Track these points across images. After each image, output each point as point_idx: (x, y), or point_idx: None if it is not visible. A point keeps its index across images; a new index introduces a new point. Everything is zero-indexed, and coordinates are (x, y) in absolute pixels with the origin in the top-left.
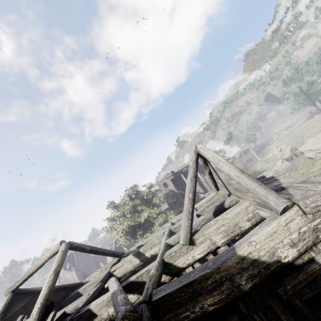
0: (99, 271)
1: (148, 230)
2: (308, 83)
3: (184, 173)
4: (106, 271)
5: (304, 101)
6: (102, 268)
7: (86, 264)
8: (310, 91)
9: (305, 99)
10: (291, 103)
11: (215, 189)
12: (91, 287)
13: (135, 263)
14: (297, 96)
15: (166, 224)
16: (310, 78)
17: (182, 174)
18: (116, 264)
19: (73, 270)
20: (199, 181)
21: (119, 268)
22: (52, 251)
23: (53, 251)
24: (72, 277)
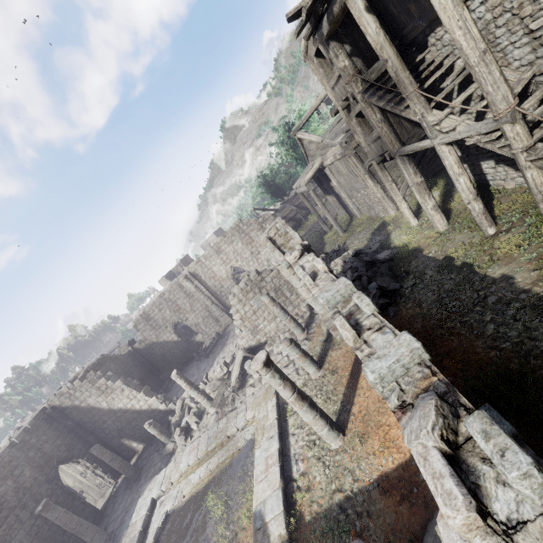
0: None
1: None
2: None
3: None
4: None
5: None
6: None
7: None
8: None
9: None
10: None
11: None
12: None
13: None
14: None
15: None
16: None
17: None
18: None
19: None
20: None
21: None
22: None
23: None
24: None
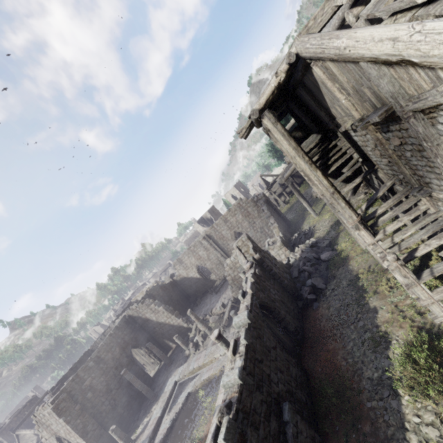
0: None
1: None
2: None
3: None
4: None
5: None
6: None
7: None
8: None
9: None
10: None
11: None
12: None
13: None
14: None
15: None
16: None
17: None
18: None
19: None
20: None
21: None
22: None
23: None
24: None
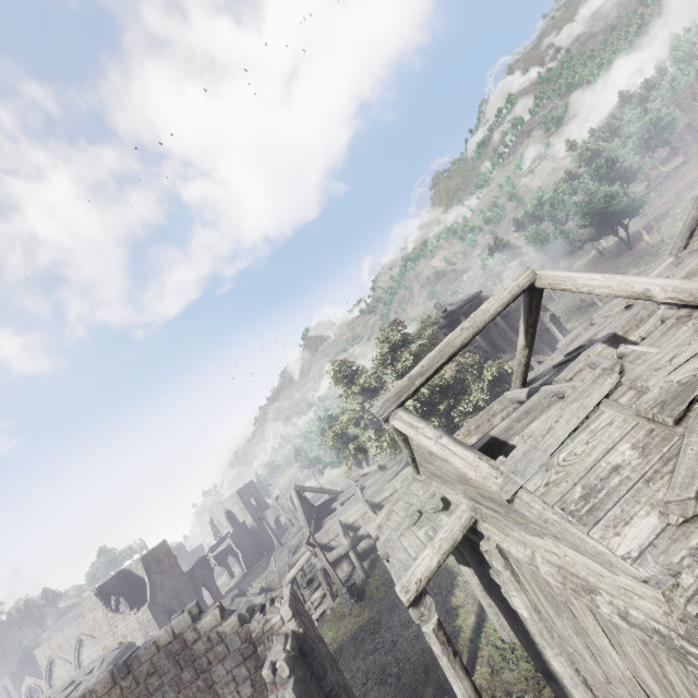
0: (461, 433)
1: (465, 397)
2: (607, 195)
3: (457, 321)
4: (478, 431)
5: (602, 225)
6: (468, 426)
7: (173, 589)
8: (611, 209)
9: (603, 222)
10: (581, 229)
11: (683, 245)
12: (522, 422)
13: (614, 356)
14: (590, 217)
15: (594, 319)
16: (610, 188)
17: (463, 316)
18: (561, 373)
19: (144, 606)
20: (488, 336)
21: (580, 373)
22: (516, 287)
23: (518, 286)
24: (141, 627)
